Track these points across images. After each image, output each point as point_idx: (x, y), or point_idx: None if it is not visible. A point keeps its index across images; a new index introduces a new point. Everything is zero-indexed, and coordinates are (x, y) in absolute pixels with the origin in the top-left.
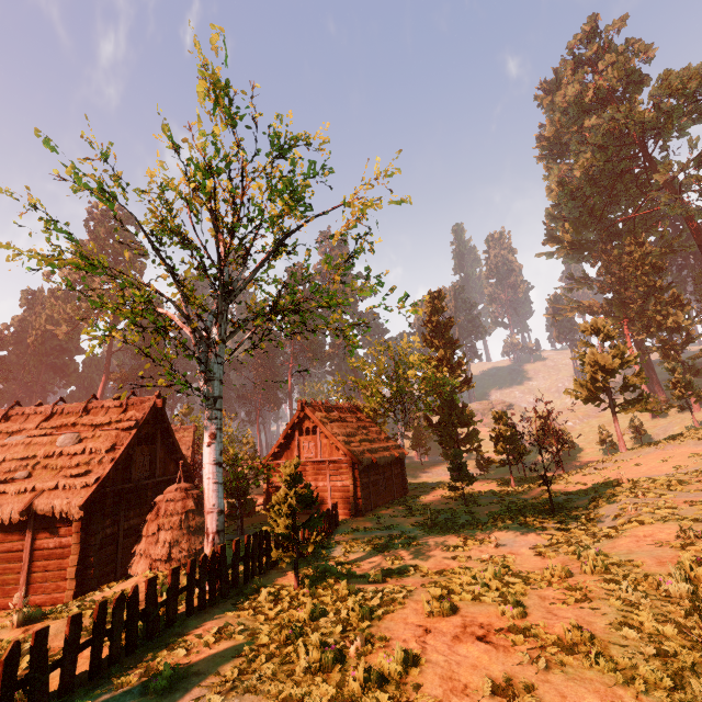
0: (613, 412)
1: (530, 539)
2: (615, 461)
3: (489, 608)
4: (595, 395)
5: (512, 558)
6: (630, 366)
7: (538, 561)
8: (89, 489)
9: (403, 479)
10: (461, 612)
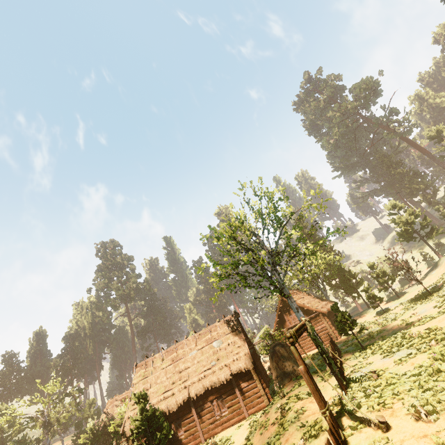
0: (424, 241)
1: (430, 305)
2: (440, 264)
3: (440, 317)
4: (411, 236)
5: (430, 314)
6: (418, 216)
7: (441, 309)
8: (248, 356)
9: None
10: (432, 321)
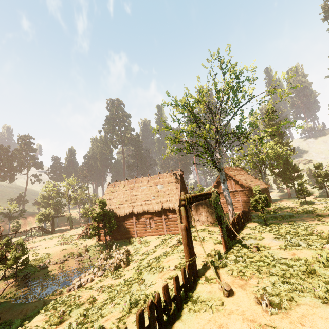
0: None
1: None
2: None
3: None
4: None
5: None
6: None
7: None
8: (177, 201)
9: (269, 197)
10: None
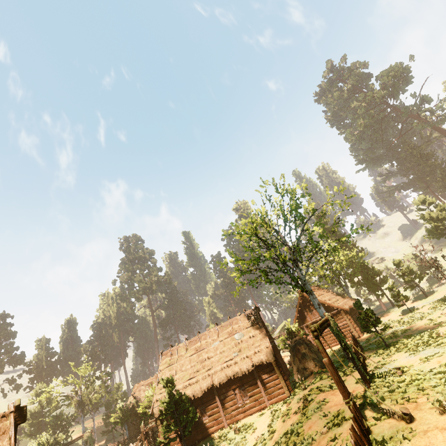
0: None
1: None
2: None
3: None
4: (441, 233)
5: None
6: None
7: None
8: (269, 349)
9: None
10: None
